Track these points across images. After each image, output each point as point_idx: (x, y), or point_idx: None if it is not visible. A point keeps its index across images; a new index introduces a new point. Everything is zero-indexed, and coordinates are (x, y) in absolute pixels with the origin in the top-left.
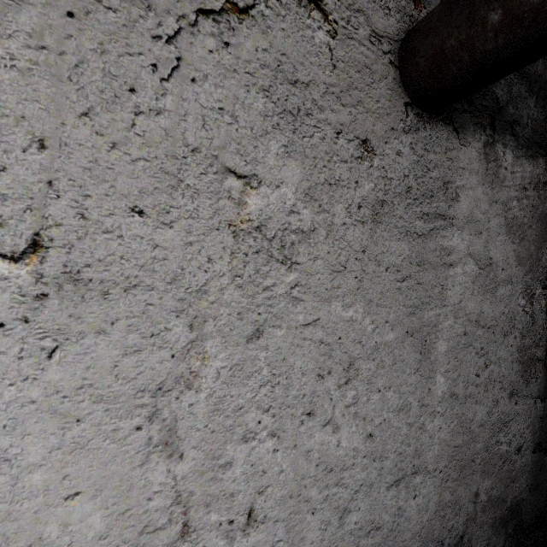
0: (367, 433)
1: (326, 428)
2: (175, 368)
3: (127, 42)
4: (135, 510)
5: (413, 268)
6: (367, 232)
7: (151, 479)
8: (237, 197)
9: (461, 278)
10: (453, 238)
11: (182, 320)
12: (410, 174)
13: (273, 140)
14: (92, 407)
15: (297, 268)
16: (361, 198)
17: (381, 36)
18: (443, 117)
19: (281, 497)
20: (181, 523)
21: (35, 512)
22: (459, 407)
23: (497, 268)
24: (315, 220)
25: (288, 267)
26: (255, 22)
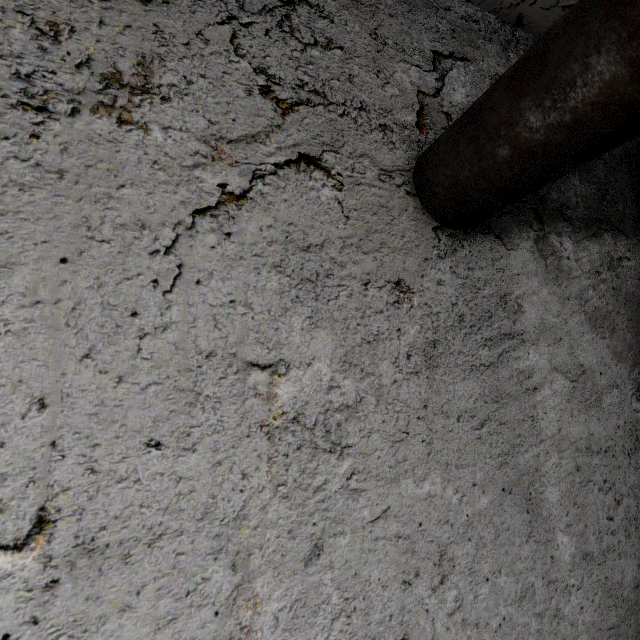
0: None
1: None
2: (221, 629)
3: (124, 267)
4: None
5: (490, 408)
6: (423, 382)
7: None
8: (264, 391)
9: (553, 400)
10: (528, 355)
11: (221, 561)
12: (459, 301)
13: (294, 315)
14: None
15: (349, 453)
16: (408, 346)
17: (391, 171)
18: (479, 228)
19: None
20: None
21: None
22: (598, 569)
23: (594, 374)
24: (360, 389)
25: (339, 454)
26: (254, 203)
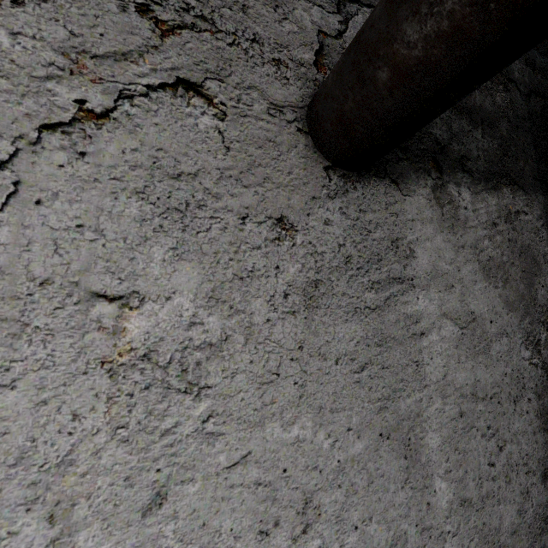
0: None
1: None
2: None
3: None
4: None
5: (372, 351)
6: (301, 322)
7: None
8: (111, 324)
9: (440, 345)
10: (418, 300)
11: (36, 512)
12: (347, 242)
13: (155, 246)
14: None
15: (208, 394)
16: (286, 285)
17: (282, 106)
18: (375, 172)
19: None
20: None
21: None
22: (476, 515)
23: (484, 322)
24: (227, 326)
25: (195, 395)
26: (118, 124)
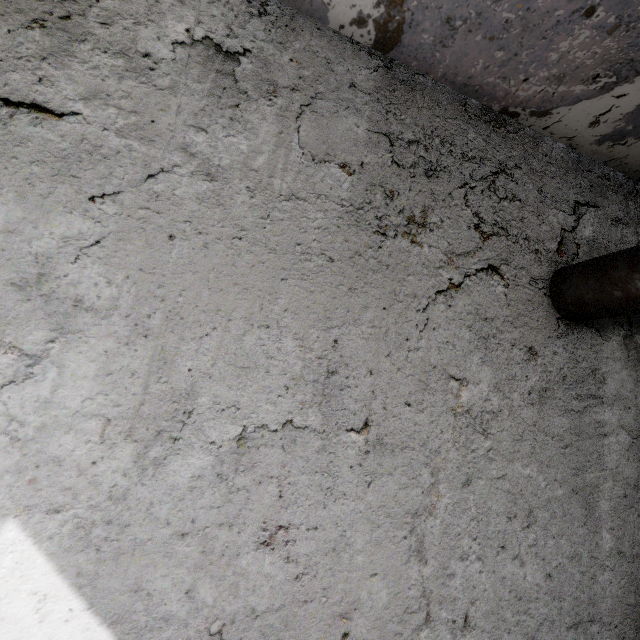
0: (546, 573)
1: (514, 561)
2: (423, 501)
3: (406, 316)
4: (402, 594)
5: (573, 438)
6: (535, 410)
7: (410, 574)
8: (455, 392)
9: (616, 446)
10: (604, 413)
11: (427, 469)
12: (564, 367)
13: (474, 356)
14: (384, 519)
15: (490, 437)
16: (530, 387)
17: (537, 279)
18: (586, 323)
19: (485, 611)
20: (425, 612)
21: (358, 580)
22: (627, 565)
23: None
24: (501, 404)
25: (485, 436)
26: (463, 290)
